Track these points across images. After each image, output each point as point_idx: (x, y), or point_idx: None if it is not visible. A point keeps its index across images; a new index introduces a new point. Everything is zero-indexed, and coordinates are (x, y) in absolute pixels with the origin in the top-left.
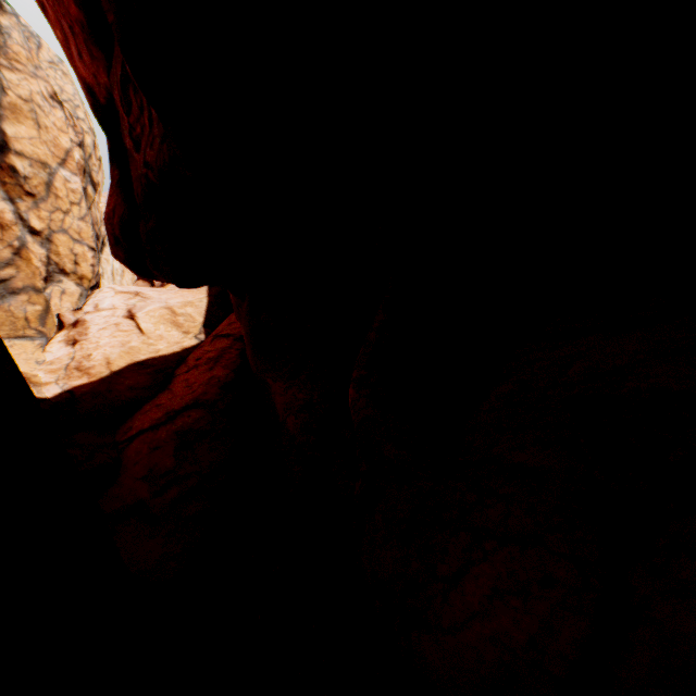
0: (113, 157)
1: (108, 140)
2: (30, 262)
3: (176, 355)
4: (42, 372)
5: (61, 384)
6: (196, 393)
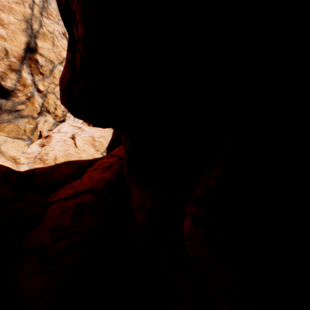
0: (69, 45)
1: (68, 36)
2: (34, 104)
3: (90, 160)
4: (23, 157)
5: (29, 165)
6: (92, 184)
